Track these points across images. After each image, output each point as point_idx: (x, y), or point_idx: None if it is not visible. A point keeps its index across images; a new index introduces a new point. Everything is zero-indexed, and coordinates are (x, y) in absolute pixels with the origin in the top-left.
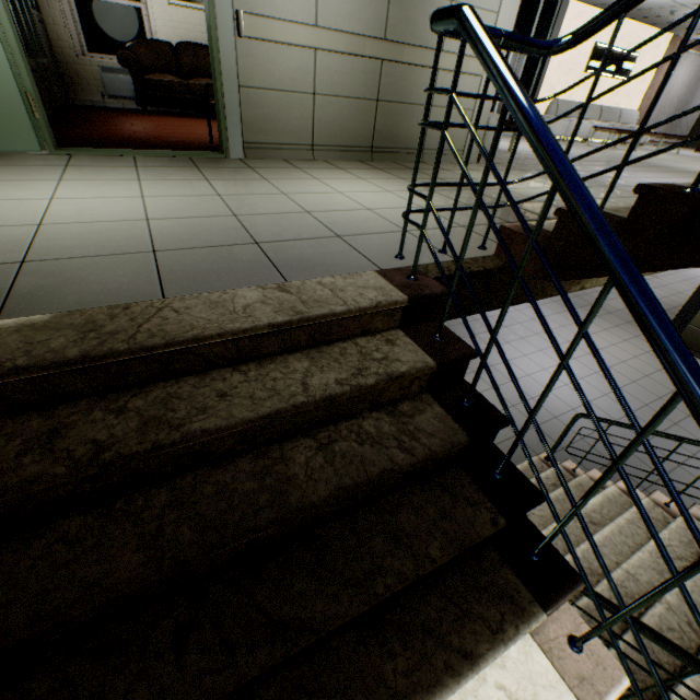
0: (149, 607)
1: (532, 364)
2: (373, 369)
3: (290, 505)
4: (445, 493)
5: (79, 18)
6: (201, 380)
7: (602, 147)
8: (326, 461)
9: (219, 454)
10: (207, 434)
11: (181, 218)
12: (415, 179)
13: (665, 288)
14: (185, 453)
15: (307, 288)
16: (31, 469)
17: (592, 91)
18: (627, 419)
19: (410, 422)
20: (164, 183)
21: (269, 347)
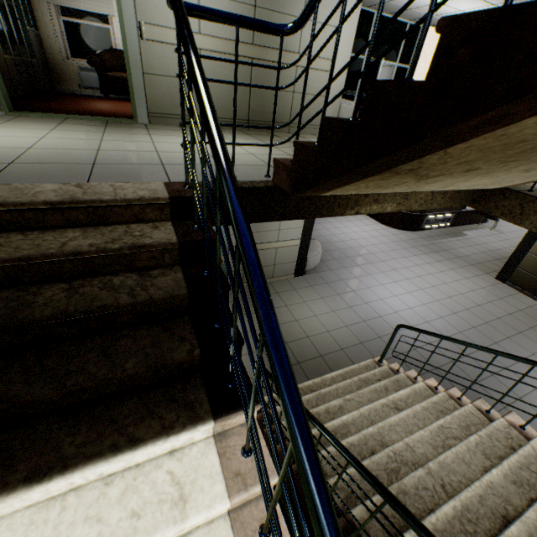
0: None
1: (386, 291)
2: (125, 240)
3: (16, 318)
4: (166, 332)
5: (66, 34)
6: None
7: (315, 95)
8: (67, 296)
9: None
10: None
11: (55, 149)
12: None
13: (508, 241)
14: None
15: (99, 186)
16: None
17: (309, 57)
18: (455, 337)
19: (151, 280)
20: (69, 132)
21: (53, 221)
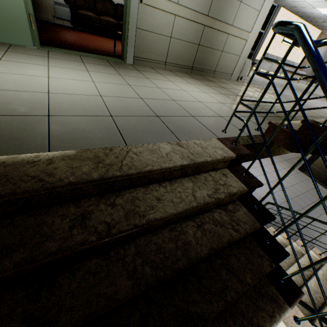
0: (126, 305)
1: None
2: (221, 189)
3: (192, 257)
4: (248, 250)
5: None
6: (146, 189)
7: None
8: (202, 234)
9: (154, 228)
10: (156, 221)
11: (116, 96)
12: (242, 97)
13: None
14: (142, 228)
15: (190, 145)
16: (78, 237)
17: None
18: (283, 204)
19: (234, 215)
20: (100, 74)
21: (175, 174)
